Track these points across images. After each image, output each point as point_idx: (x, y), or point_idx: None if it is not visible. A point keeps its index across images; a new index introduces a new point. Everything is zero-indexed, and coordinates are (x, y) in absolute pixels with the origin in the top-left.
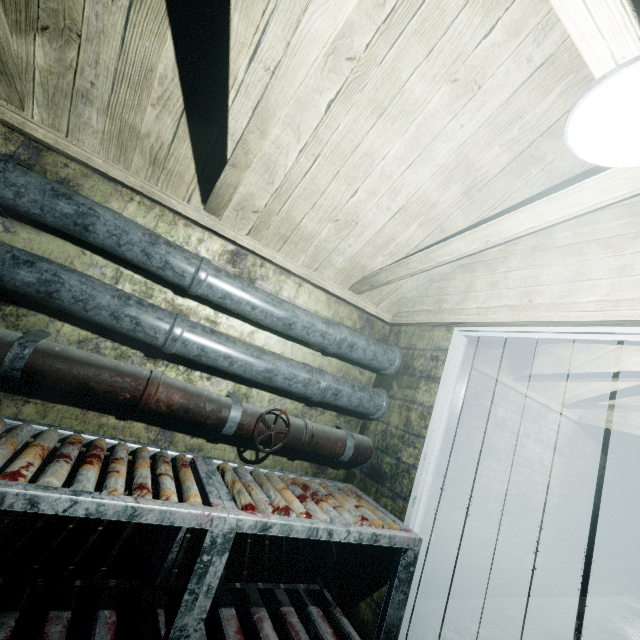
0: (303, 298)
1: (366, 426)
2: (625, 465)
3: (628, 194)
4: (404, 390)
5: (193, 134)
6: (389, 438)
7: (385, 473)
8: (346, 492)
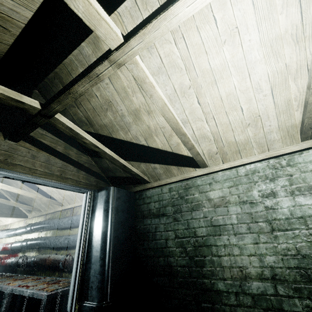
0: None
1: None
2: None
3: None
4: None
5: (46, 197)
6: None
7: None
8: None
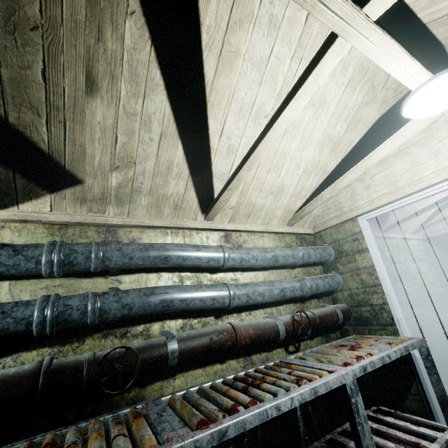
0: (267, 242)
1: (335, 298)
2: None
3: (430, 122)
4: (347, 265)
5: (195, 184)
6: (356, 297)
7: (368, 317)
8: (360, 338)
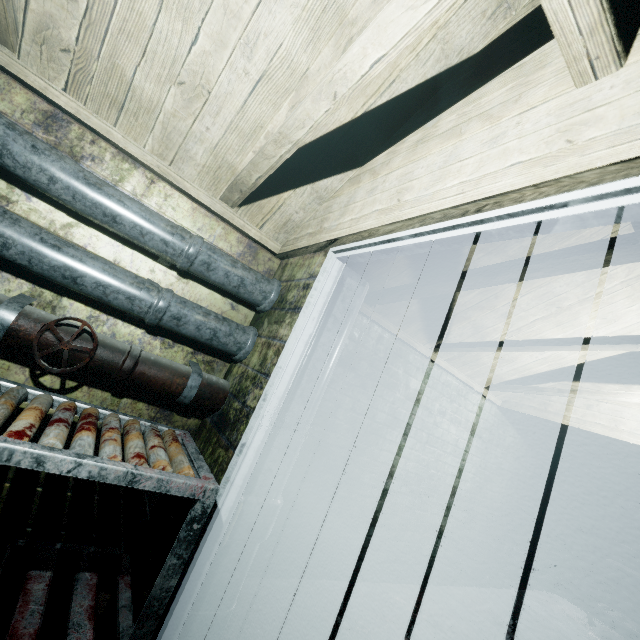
0: (156, 199)
1: (230, 370)
2: (548, 459)
3: None
4: (271, 326)
5: None
6: (244, 380)
7: (229, 420)
8: (158, 433)
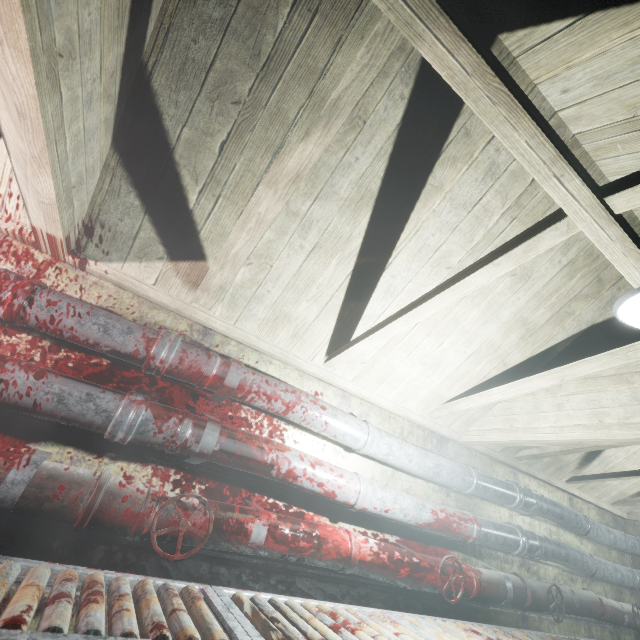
0: (594, 516)
1: None
2: None
3: None
4: None
5: (583, 458)
6: None
7: None
8: None
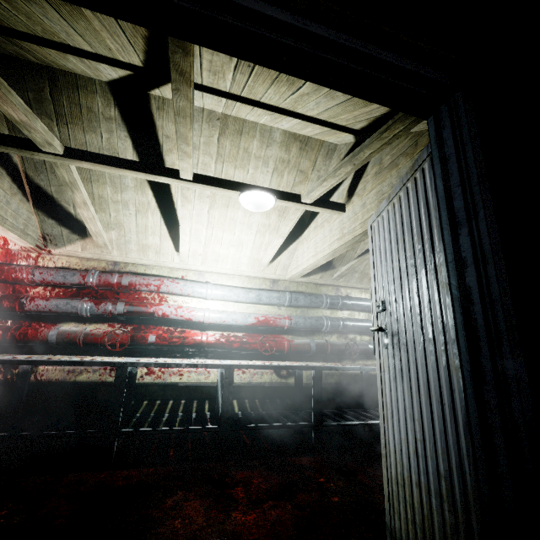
0: None
1: None
2: None
3: None
4: None
5: None
6: None
7: None
8: None
